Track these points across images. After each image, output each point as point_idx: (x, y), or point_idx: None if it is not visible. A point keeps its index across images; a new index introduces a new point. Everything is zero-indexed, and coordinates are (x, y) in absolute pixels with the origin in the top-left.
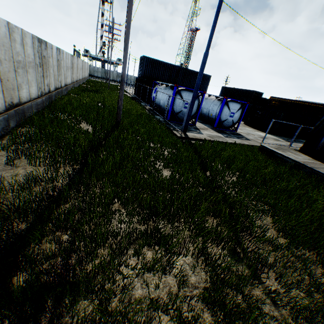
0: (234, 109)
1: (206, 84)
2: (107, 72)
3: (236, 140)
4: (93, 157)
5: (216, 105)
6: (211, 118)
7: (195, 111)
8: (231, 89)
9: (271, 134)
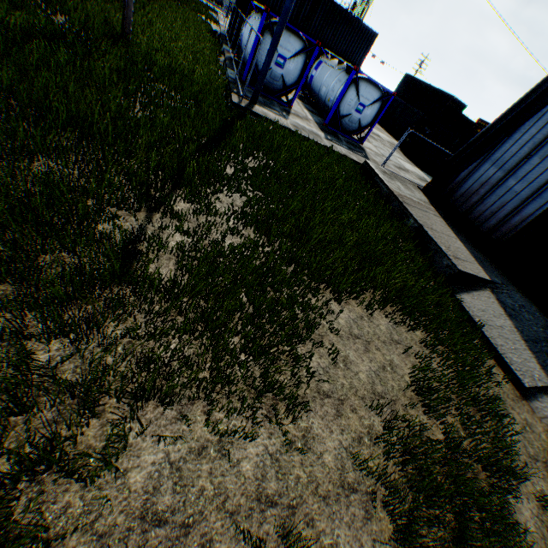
0: (367, 98)
1: (363, 51)
2: None
3: (340, 148)
4: (18, 42)
5: (341, 81)
6: (328, 106)
7: (296, 80)
8: (418, 84)
9: (427, 173)
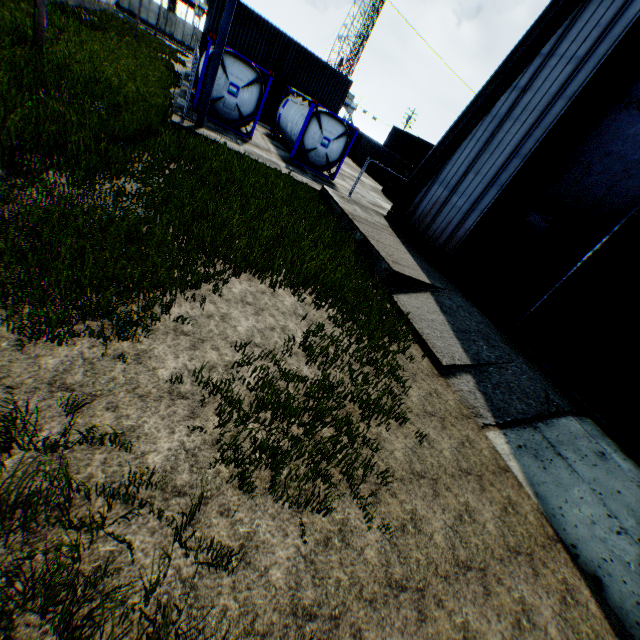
0: (331, 132)
1: (340, 98)
2: (160, 12)
3: (301, 178)
4: None
5: (303, 115)
6: (293, 141)
7: (253, 110)
8: (405, 136)
9: None
